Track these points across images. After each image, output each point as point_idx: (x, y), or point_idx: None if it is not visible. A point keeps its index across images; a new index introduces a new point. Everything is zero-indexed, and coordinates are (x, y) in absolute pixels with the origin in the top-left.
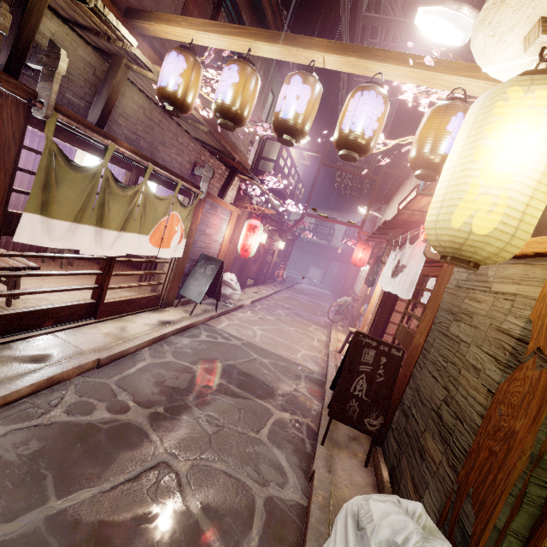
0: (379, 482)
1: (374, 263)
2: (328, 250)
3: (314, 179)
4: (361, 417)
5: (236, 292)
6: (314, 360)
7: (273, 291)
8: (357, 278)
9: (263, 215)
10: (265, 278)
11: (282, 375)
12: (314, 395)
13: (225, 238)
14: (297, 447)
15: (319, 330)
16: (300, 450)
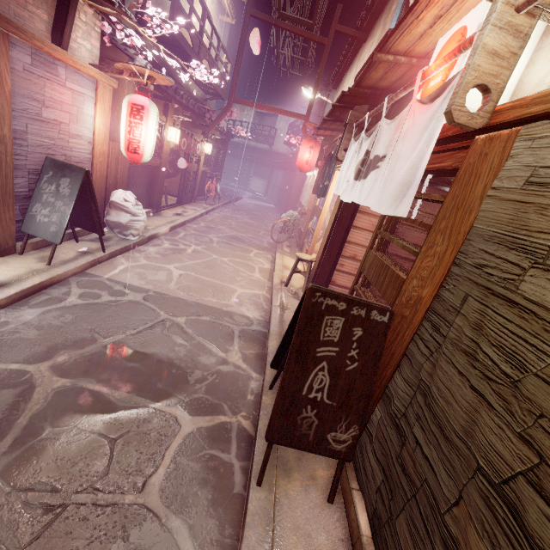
0: (353, 535)
1: (325, 164)
2: (270, 156)
3: (241, 42)
4: (321, 433)
5: (137, 219)
6: (253, 301)
7: (205, 210)
8: (303, 187)
9: (166, 97)
10: (192, 194)
11: (205, 340)
12: (252, 362)
13: (97, 132)
14: (219, 490)
15: (261, 255)
16: (223, 497)
